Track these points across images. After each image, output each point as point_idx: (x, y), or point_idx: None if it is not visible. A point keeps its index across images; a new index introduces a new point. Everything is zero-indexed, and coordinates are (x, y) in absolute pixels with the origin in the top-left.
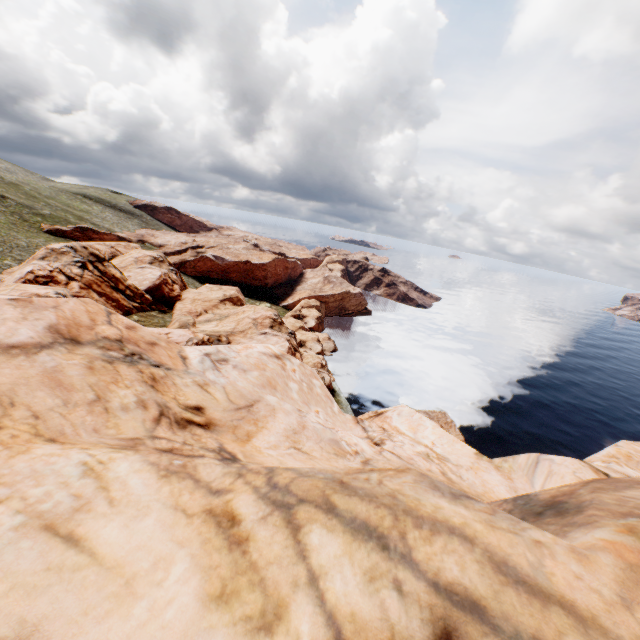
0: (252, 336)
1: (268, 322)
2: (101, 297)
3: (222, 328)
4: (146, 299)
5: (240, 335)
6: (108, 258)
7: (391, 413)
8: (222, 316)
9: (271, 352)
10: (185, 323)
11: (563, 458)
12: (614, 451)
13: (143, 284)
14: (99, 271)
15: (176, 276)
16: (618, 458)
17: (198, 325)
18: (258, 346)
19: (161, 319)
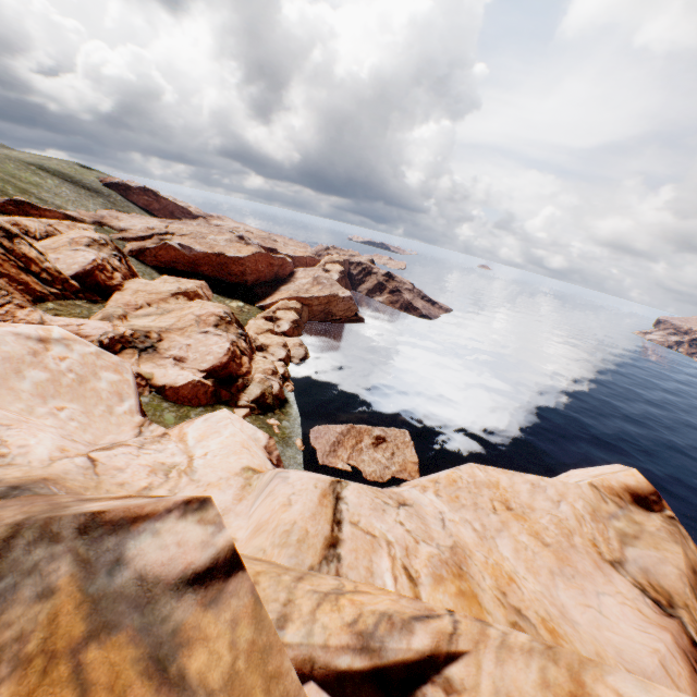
0: (191, 334)
1: (213, 320)
2: (1, 278)
3: (158, 324)
4: (71, 285)
5: (177, 333)
6: (40, 237)
7: (200, 418)
8: (166, 311)
9: (40, 334)
10: (109, 315)
11: (302, 476)
12: (445, 475)
13: (71, 268)
14: (3, 248)
15: (120, 263)
16: (439, 483)
17: (133, 319)
18: (25, 326)
19: (86, 309)
